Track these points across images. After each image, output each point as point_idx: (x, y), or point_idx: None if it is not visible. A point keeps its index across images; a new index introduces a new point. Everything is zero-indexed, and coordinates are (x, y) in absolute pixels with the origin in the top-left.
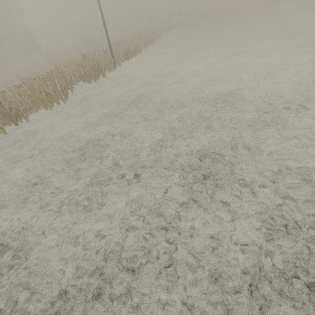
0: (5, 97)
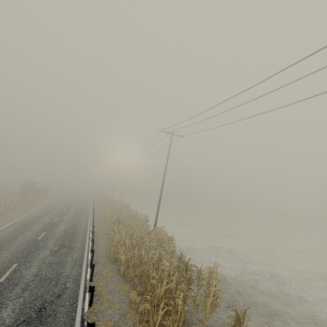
0: (185, 299)
